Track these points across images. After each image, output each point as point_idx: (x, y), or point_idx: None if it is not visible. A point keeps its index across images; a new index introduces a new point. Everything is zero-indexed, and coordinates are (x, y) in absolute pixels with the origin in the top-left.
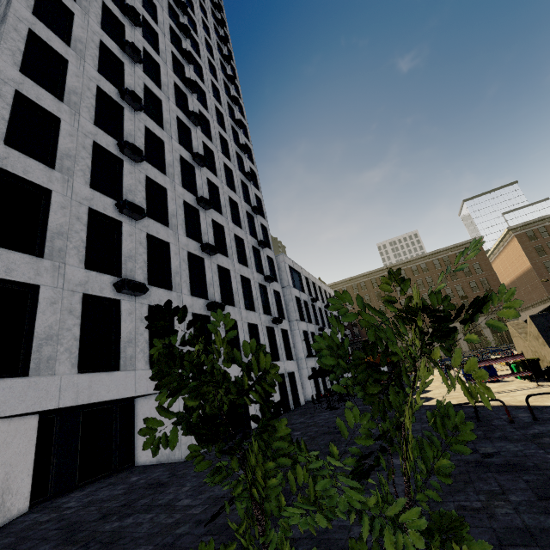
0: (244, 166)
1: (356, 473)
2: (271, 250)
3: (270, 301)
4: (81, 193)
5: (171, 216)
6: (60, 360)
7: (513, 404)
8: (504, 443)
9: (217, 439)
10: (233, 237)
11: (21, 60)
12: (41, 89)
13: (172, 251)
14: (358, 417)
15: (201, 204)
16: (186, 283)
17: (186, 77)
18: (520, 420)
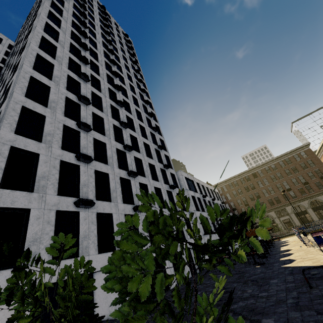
0: (151, 124)
1: None
2: (173, 169)
3: (175, 200)
4: (56, 153)
5: (109, 158)
6: (41, 254)
7: None
8: None
9: None
10: (147, 165)
11: (25, 91)
12: (36, 103)
13: (110, 178)
14: None
15: (126, 149)
16: (120, 196)
17: (114, 84)
18: None
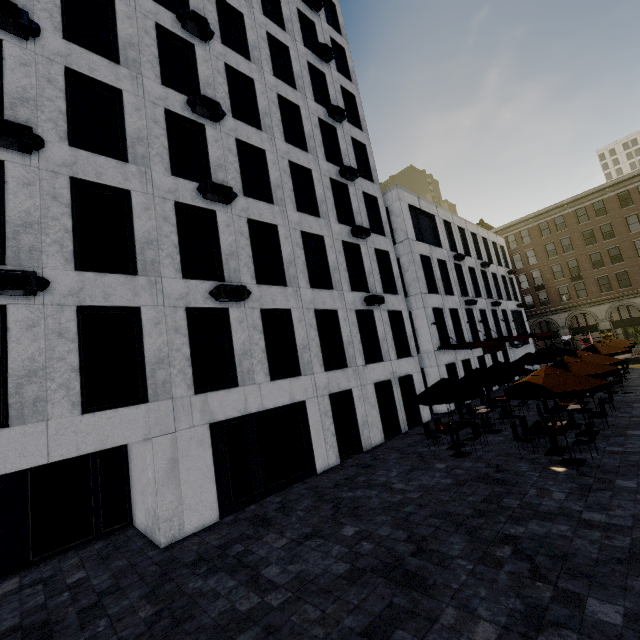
0: (317, 37)
1: None
2: (374, 183)
3: (366, 268)
4: None
5: (133, 140)
6: None
7: None
8: None
9: None
10: (286, 168)
11: None
12: None
13: (136, 205)
14: None
15: (200, 112)
16: (173, 257)
17: None
18: None
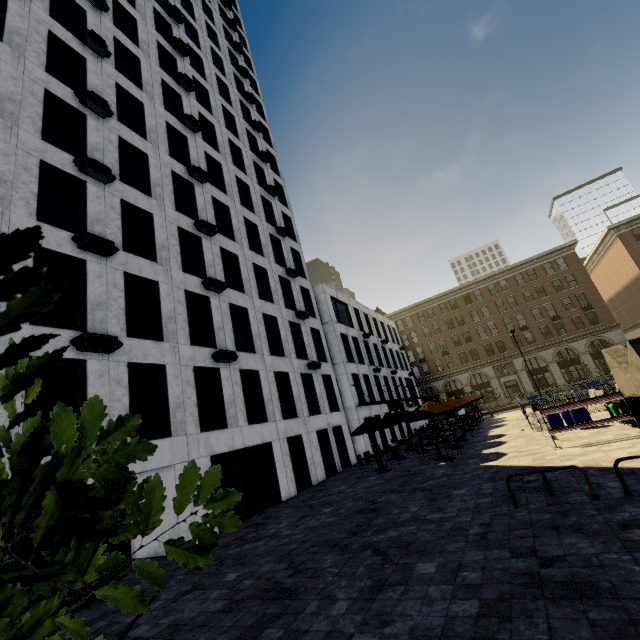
0: (266, 178)
1: None
2: (307, 279)
3: (305, 342)
4: (22, 228)
5: (160, 247)
6: None
7: (603, 465)
8: (576, 539)
9: None
10: (251, 268)
11: None
12: None
13: (162, 291)
14: None
15: (202, 230)
16: (184, 330)
17: (176, 72)
18: (607, 494)
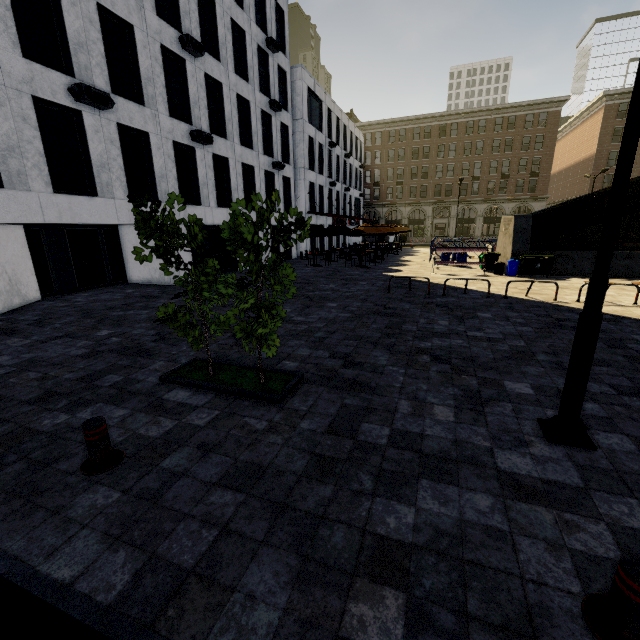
0: None
1: (239, 285)
2: (286, 56)
3: (274, 138)
4: None
5: None
6: (31, 176)
7: (447, 284)
8: (406, 304)
9: (174, 262)
10: (229, 25)
11: None
12: None
13: (138, 41)
14: (250, 264)
15: None
16: (163, 97)
17: None
18: (435, 294)
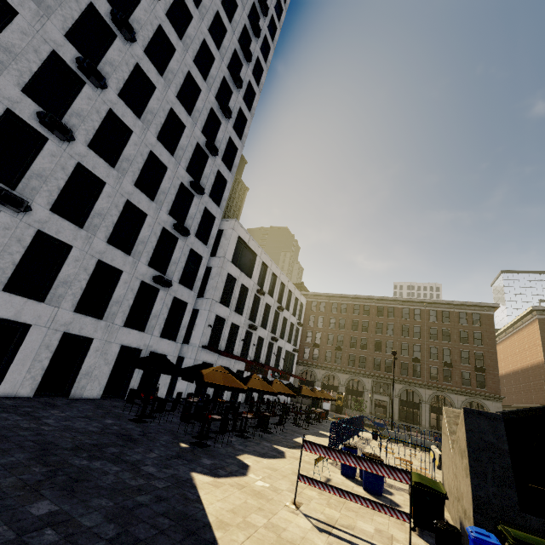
0: (230, 100)
1: None
2: (220, 208)
3: (174, 257)
4: None
5: (0, 47)
6: None
7: None
8: None
9: None
10: (145, 153)
11: None
12: None
13: None
14: None
15: (84, 71)
16: None
17: None
18: None
